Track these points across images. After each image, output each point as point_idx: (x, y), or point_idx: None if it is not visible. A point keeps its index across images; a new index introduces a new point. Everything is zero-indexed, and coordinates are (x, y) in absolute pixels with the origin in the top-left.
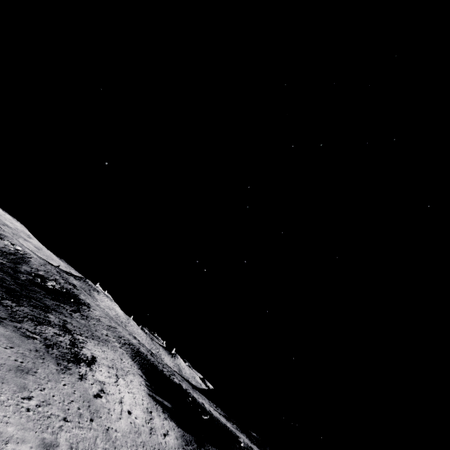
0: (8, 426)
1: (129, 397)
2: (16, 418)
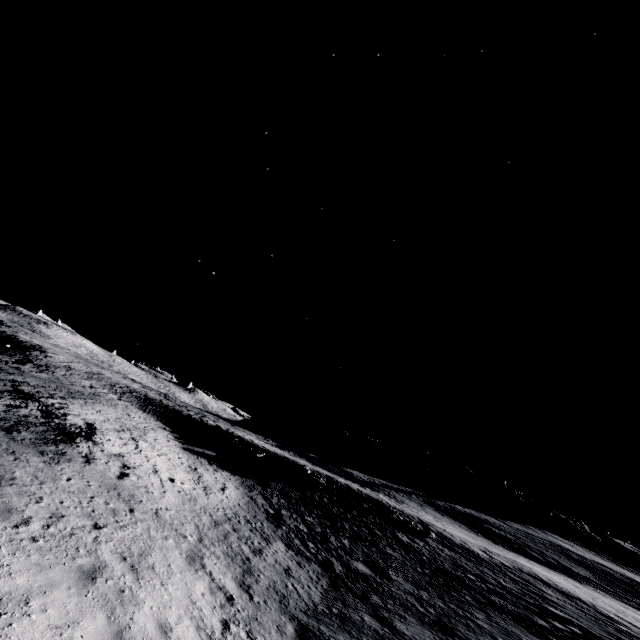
0: (14, 578)
1: (163, 461)
2: (21, 560)
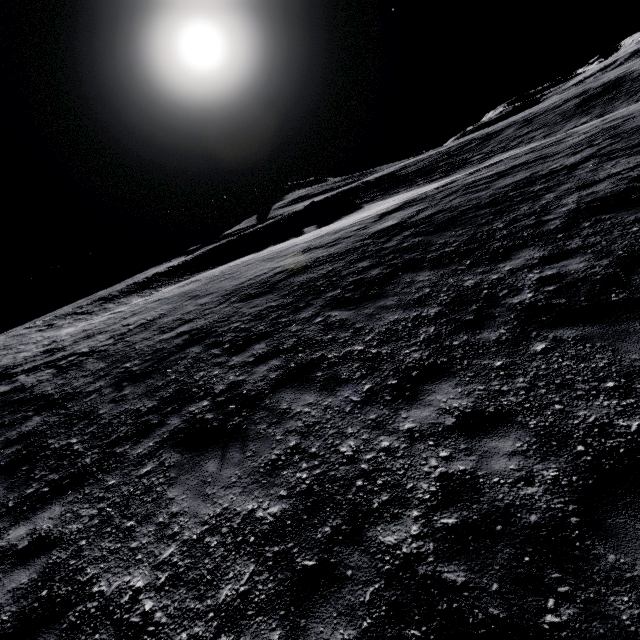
0: None
1: None
2: None
